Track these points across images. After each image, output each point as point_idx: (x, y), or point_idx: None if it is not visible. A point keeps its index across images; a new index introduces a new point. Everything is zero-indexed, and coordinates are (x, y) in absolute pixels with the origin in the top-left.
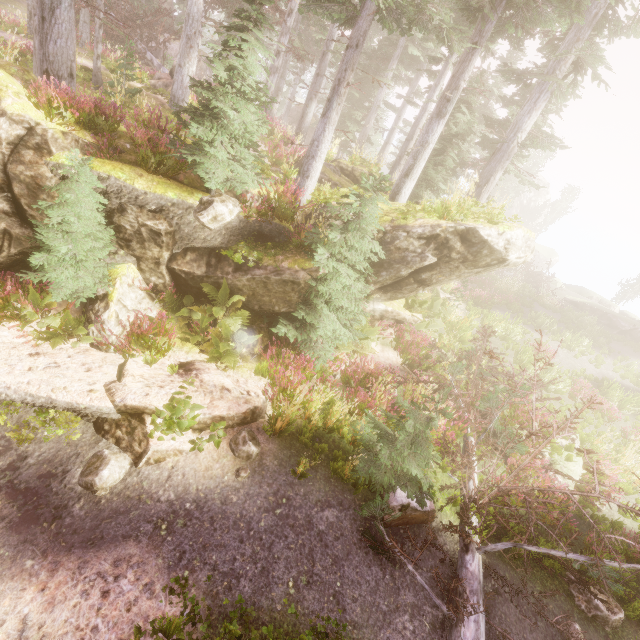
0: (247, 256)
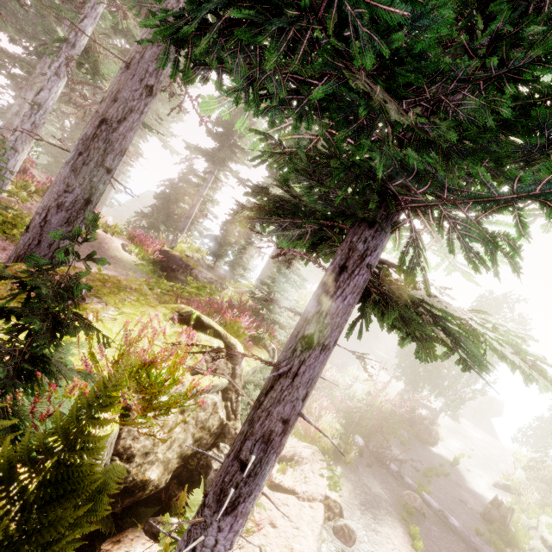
0: None
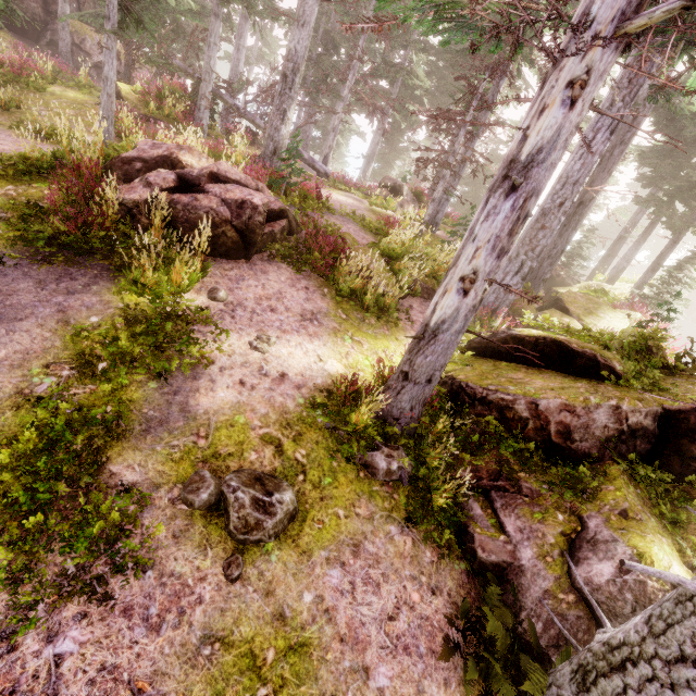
0: None
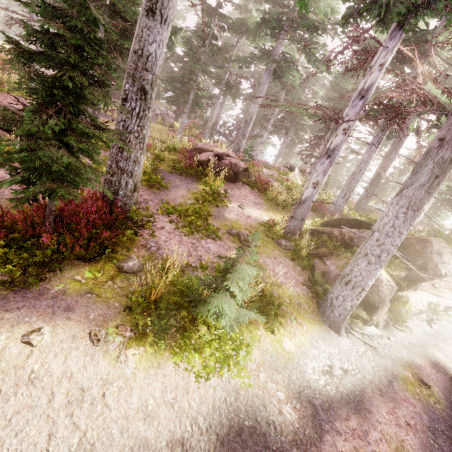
0: None
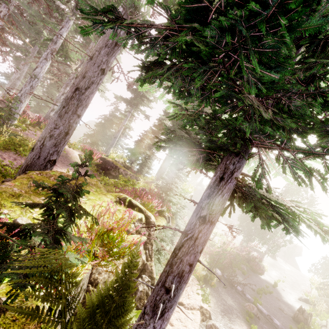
0: None
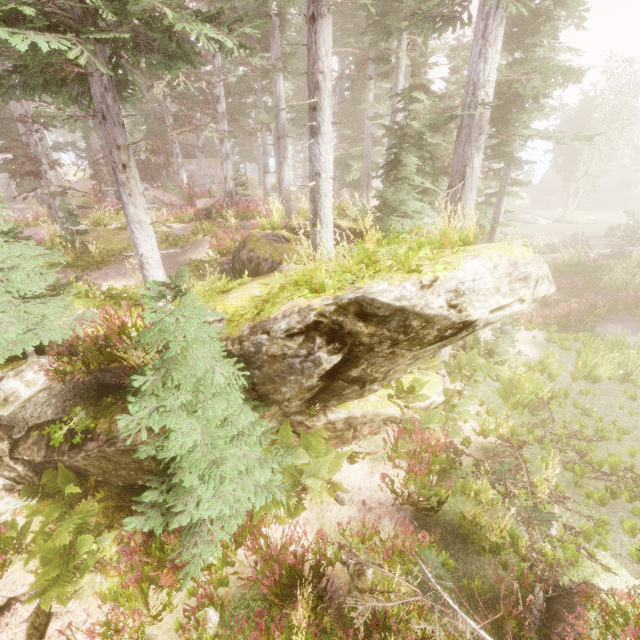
0: (74, 428)
